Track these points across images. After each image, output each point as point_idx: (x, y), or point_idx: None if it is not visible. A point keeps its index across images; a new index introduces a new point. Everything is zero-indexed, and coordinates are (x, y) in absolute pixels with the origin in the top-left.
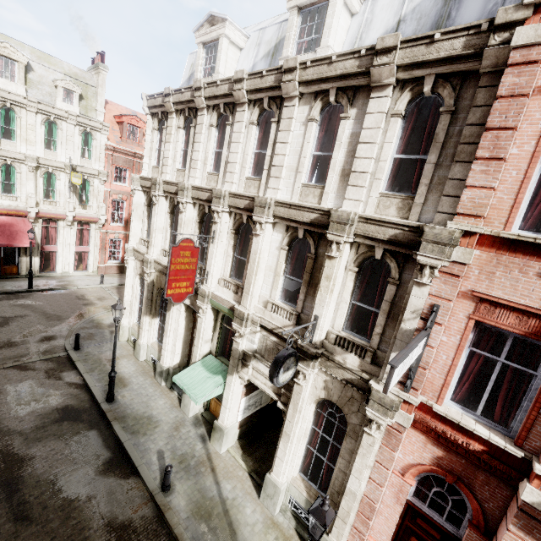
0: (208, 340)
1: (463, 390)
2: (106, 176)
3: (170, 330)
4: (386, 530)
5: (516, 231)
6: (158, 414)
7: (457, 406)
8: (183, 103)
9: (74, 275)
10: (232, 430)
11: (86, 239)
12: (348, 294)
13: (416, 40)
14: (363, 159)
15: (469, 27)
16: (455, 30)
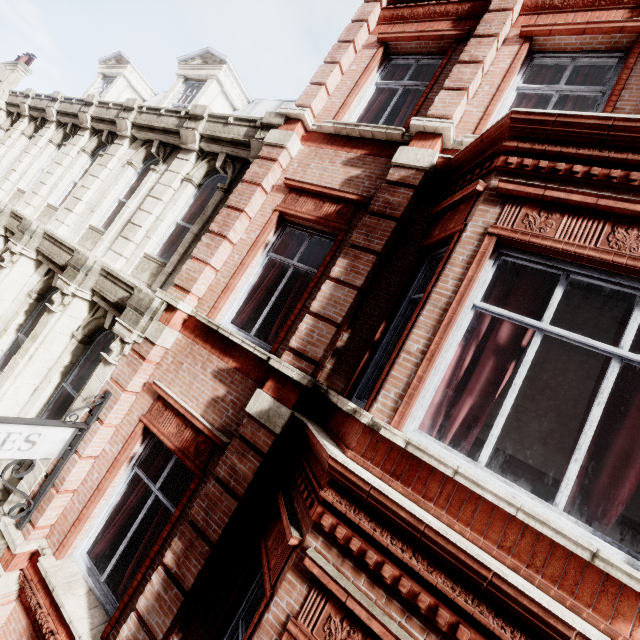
0: None
1: (107, 538)
2: None
3: None
4: None
5: (228, 323)
6: None
7: (88, 563)
8: (38, 110)
9: None
10: None
11: None
12: (58, 370)
13: (219, 118)
14: (145, 212)
15: (252, 120)
16: (243, 120)
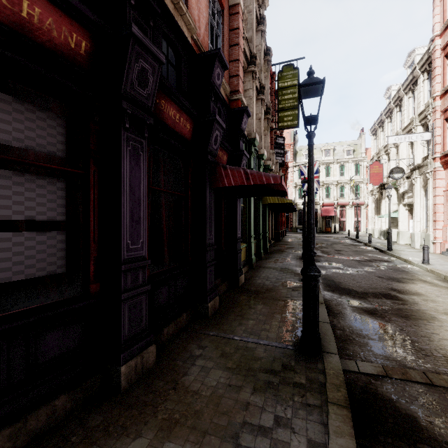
0: (395, 204)
1: None
2: (367, 180)
3: (382, 212)
4: (446, 217)
5: None
6: (375, 240)
7: None
8: (379, 123)
9: (354, 233)
10: (405, 234)
11: (359, 215)
12: (424, 142)
13: (419, 61)
14: (419, 98)
15: (426, 52)
16: (424, 54)
